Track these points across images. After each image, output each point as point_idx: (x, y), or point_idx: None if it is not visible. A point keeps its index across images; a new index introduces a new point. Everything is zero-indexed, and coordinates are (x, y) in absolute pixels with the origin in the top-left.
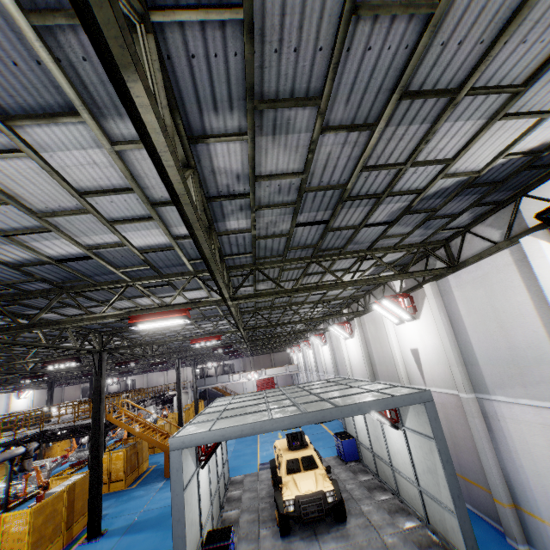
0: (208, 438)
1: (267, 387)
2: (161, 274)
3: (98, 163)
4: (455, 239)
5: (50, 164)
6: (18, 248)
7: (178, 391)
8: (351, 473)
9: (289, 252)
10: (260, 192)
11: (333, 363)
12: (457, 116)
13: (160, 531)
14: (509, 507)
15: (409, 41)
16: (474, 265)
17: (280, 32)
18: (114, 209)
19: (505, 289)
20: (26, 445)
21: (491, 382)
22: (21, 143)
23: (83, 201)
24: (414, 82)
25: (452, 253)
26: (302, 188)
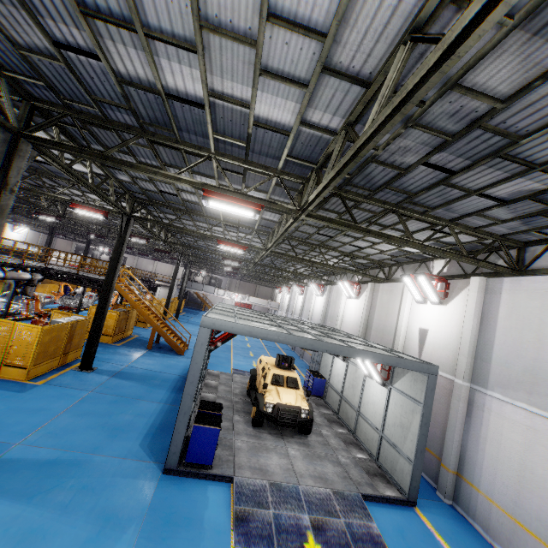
0: (236, 329)
1: None
2: (247, 159)
3: None
4: (536, 246)
5: None
6: (141, 59)
7: (172, 283)
8: (314, 404)
9: (381, 190)
10: (435, 107)
11: (323, 314)
12: None
13: (144, 386)
14: (452, 473)
15: None
16: (544, 276)
17: None
18: (280, 55)
19: None
20: (32, 273)
21: (495, 380)
22: None
23: (263, 27)
24: None
25: (523, 258)
26: (480, 121)
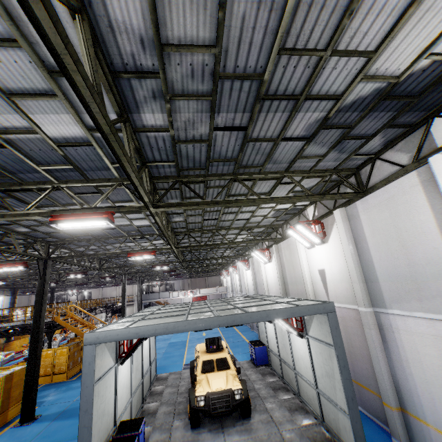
0: (122, 335)
1: None
2: (87, 178)
3: None
4: (366, 167)
5: None
6: None
7: (123, 301)
8: (261, 375)
9: (211, 165)
10: (172, 73)
11: (254, 284)
12: None
13: None
14: (396, 410)
15: None
16: (382, 189)
17: None
18: (8, 74)
19: (409, 209)
20: None
21: (389, 297)
22: None
23: None
24: None
25: (361, 180)
26: (215, 71)
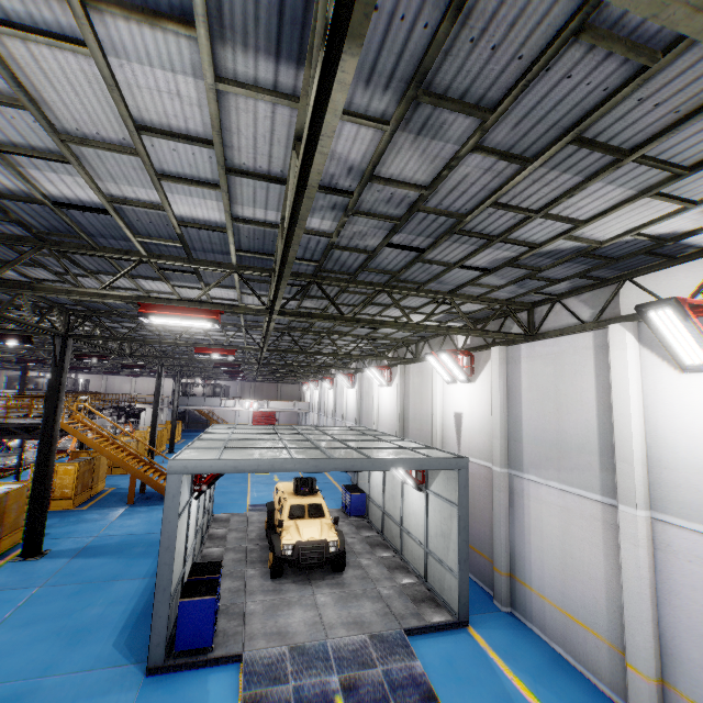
0: (217, 467)
1: (266, 421)
2: (191, 258)
3: (182, 96)
4: (543, 306)
5: (114, 75)
6: (4, 171)
7: (155, 406)
8: (355, 528)
9: (361, 272)
10: (366, 195)
11: (358, 410)
12: (613, 179)
13: (122, 559)
14: (505, 575)
15: (611, 84)
16: (553, 339)
17: (489, 21)
18: (173, 160)
19: (576, 372)
20: None
21: (529, 461)
22: (91, 35)
23: (137, 138)
24: (593, 128)
25: (534, 321)
26: (416, 205)
